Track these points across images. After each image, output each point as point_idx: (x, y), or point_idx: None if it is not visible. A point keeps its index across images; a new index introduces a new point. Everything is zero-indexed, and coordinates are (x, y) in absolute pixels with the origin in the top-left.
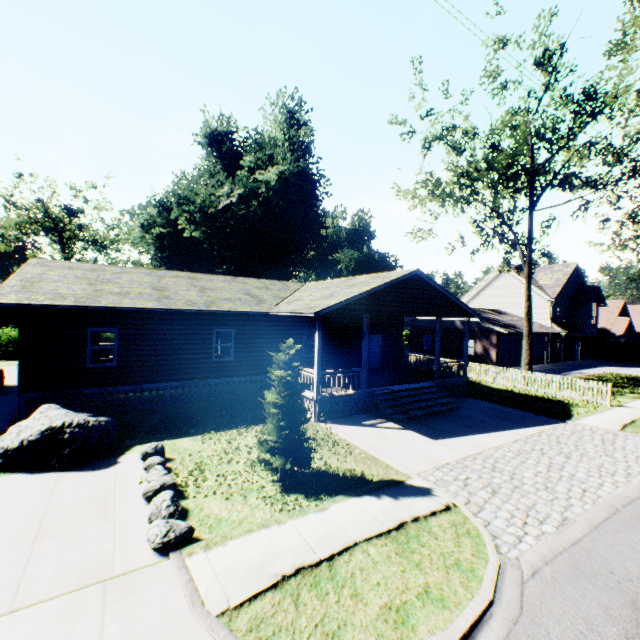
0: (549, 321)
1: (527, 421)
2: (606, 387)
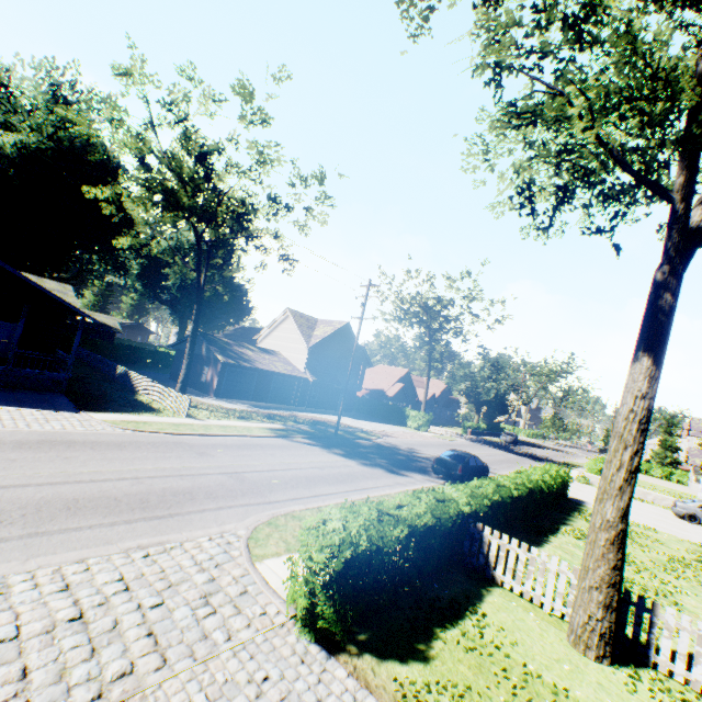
0: (305, 367)
1: (38, 406)
2: (189, 401)
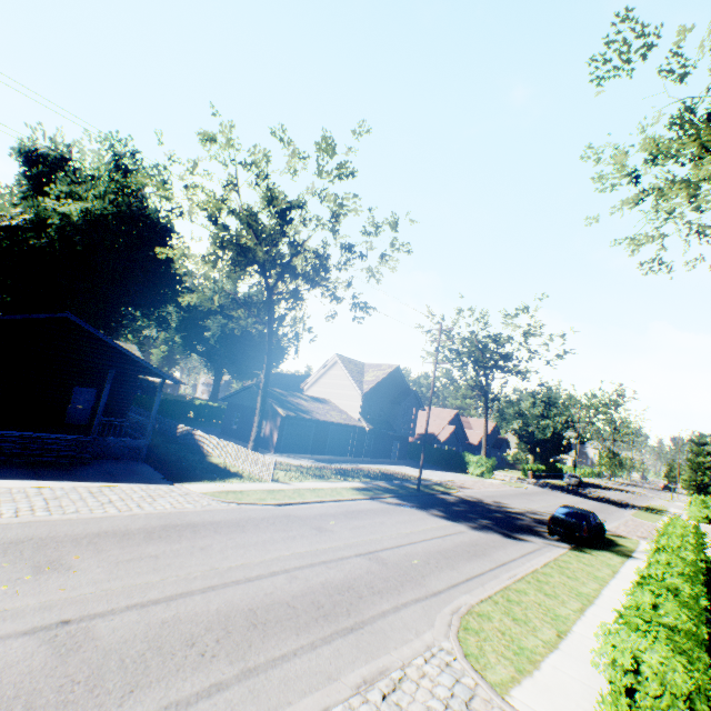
0: (359, 415)
1: (132, 480)
2: (273, 462)
